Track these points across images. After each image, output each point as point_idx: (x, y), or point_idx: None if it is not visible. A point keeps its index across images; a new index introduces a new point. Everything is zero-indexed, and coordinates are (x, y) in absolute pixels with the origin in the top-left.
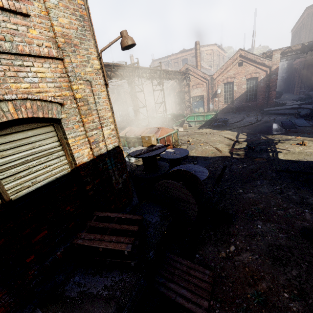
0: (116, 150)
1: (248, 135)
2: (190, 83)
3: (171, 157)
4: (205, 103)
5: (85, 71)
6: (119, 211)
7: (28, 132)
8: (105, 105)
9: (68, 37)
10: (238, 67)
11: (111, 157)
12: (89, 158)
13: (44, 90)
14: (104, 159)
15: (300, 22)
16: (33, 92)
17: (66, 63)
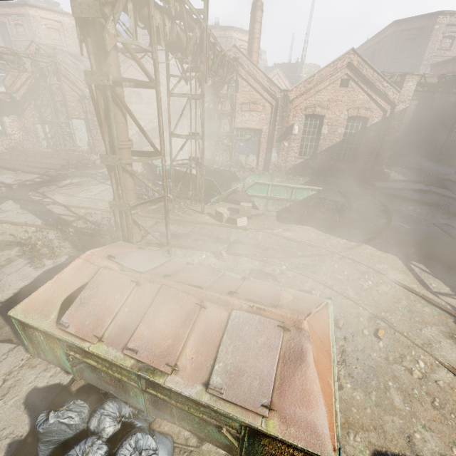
0: None
1: (439, 276)
2: (236, 96)
3: None
4: (262, 148)
5: None
6: None
7: None
8: None
9: None
10: (340, 89)
11: None
12: None
13: None
14: None
15: (374, 43)
16: None
17: None
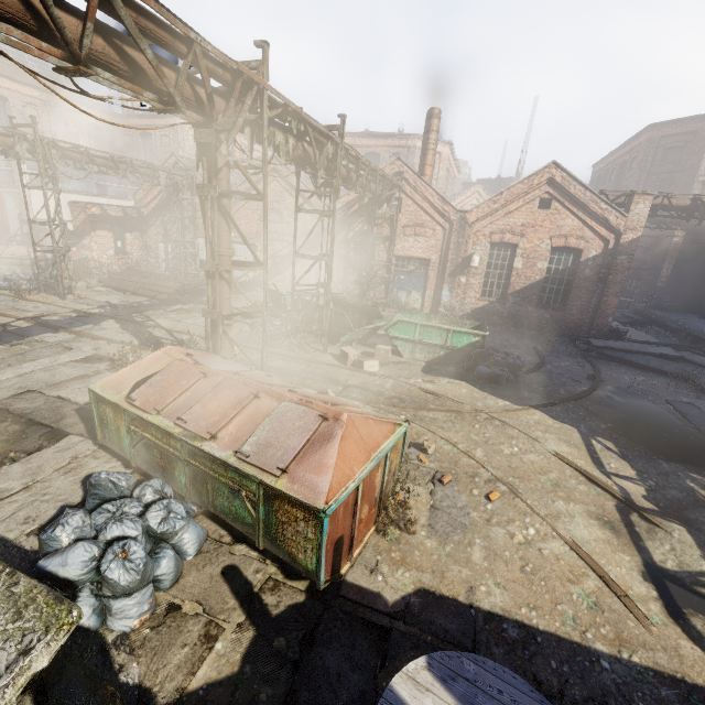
0: None
1: (630, 457)
2: (398, 216)
3: None
4: (429, 284)
5: None
6: None
7: None
8: None
9: None
10: (539, 211)
11: None
12: None
13: None
14: None
15: (624, 152)
16: None
17: None
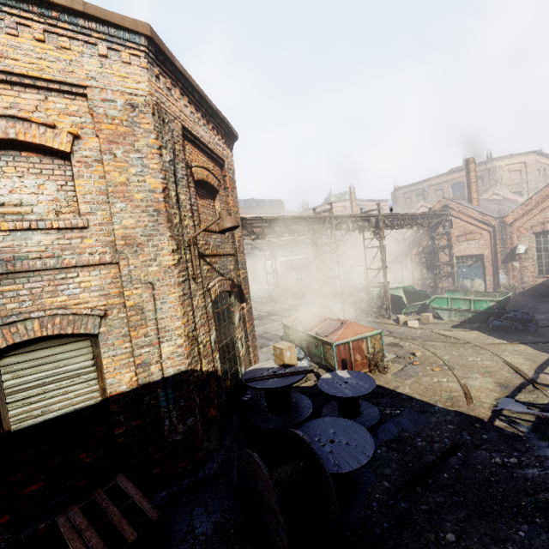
0: (181, 377)
1: None
2: (451, 231)
3: (332, 391)
4: (487, 271)
5: (147, 272)
6: (167, 482)
7: (57, 348)
8: (172, 312)
9: (131, 237)
10: None
11: (168, 388)
12: (130, 386)
13: (84, 301)
14: (156, 389)
15: None
16: (70, 304)
17: (121, 267)
